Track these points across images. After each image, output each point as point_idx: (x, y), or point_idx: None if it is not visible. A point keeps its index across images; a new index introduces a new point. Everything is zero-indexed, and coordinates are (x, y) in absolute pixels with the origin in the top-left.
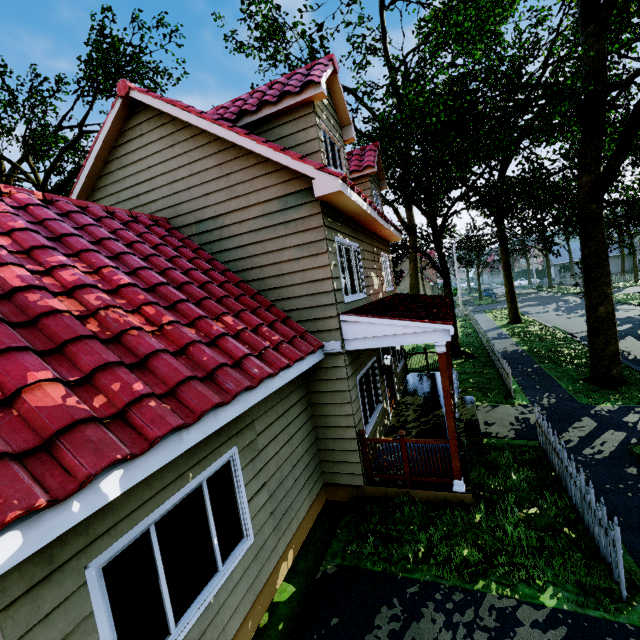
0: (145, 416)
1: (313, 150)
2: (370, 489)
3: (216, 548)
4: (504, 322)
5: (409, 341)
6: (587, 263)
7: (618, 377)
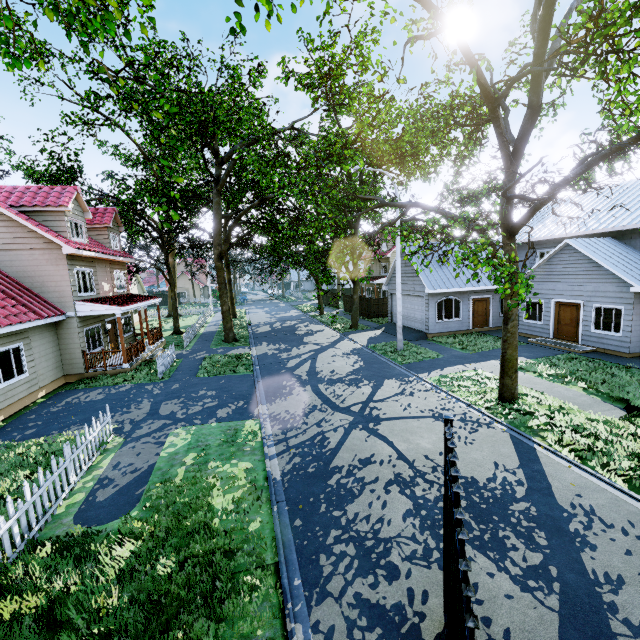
0: (2, 320)
1: (64, 230)
2: (88, 374)
3: (15, 370)
4: None
5: (106, 313)
6: (219, 287)
7: (232, 338)
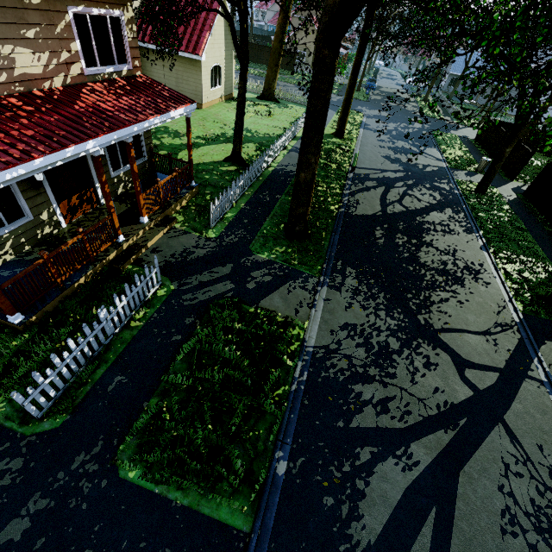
0: None
1: None
2: None
3: None
4: (332, 131)
5: None
6: (305, 123)
7: (299, 233)
